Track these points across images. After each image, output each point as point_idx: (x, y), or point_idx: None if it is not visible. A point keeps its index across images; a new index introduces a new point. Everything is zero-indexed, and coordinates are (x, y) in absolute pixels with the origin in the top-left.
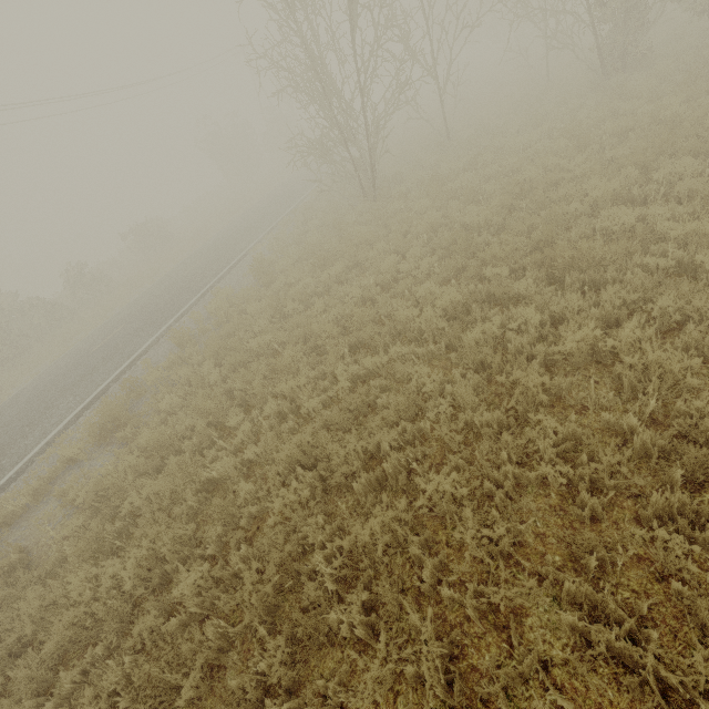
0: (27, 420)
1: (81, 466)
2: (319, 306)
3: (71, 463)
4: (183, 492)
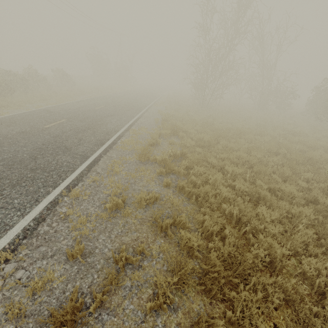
0: (91, 120)
1: (165, 139)
2: (229, 125)
3: (158, 137)
4: (241, 147)
